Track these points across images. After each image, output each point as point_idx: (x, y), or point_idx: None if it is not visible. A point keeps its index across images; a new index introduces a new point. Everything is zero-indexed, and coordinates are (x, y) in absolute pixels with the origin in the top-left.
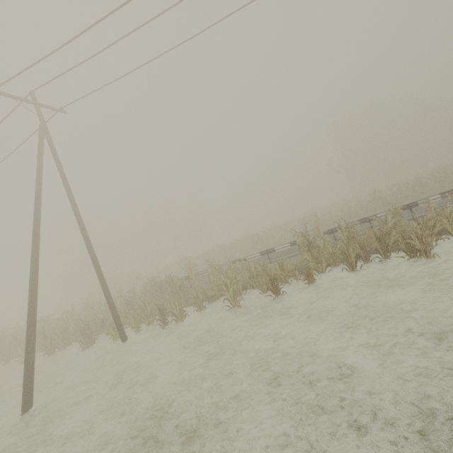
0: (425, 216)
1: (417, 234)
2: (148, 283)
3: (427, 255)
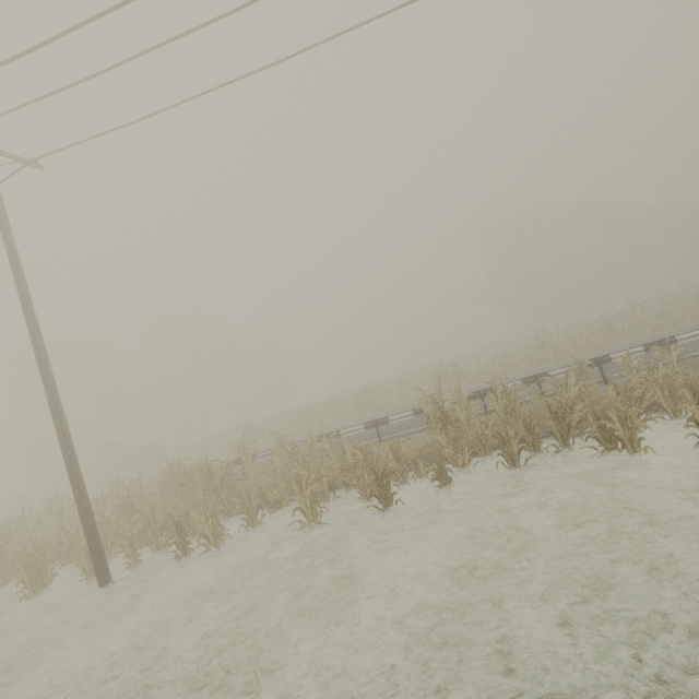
0: (628, 381)
1: (618, 412)
2: (168, 470)
3: (633, 447)
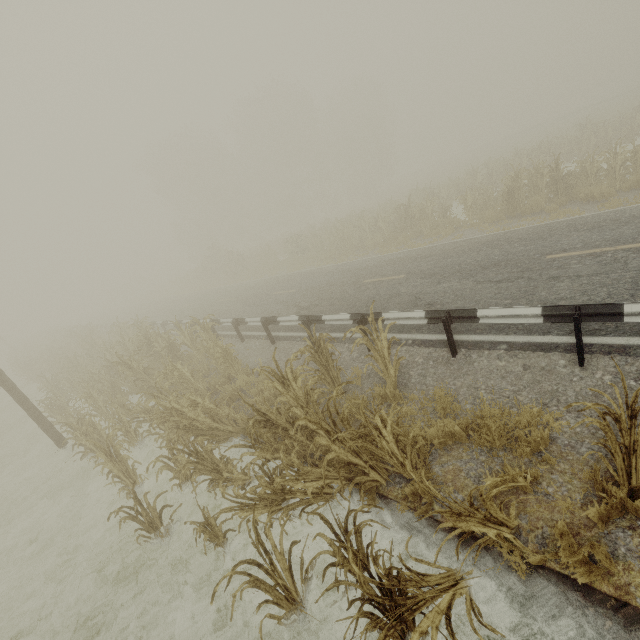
0: None
1: None
2: (136, 337)
3: None
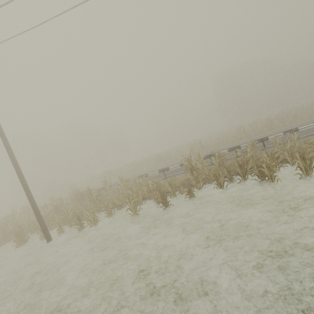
0: (273, 150)
1: (267, 164)
2: (73, 193)
3: (272, 179)
